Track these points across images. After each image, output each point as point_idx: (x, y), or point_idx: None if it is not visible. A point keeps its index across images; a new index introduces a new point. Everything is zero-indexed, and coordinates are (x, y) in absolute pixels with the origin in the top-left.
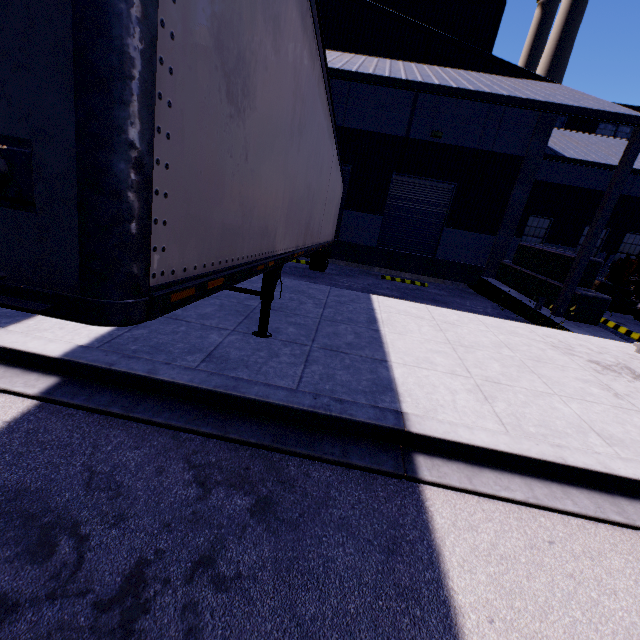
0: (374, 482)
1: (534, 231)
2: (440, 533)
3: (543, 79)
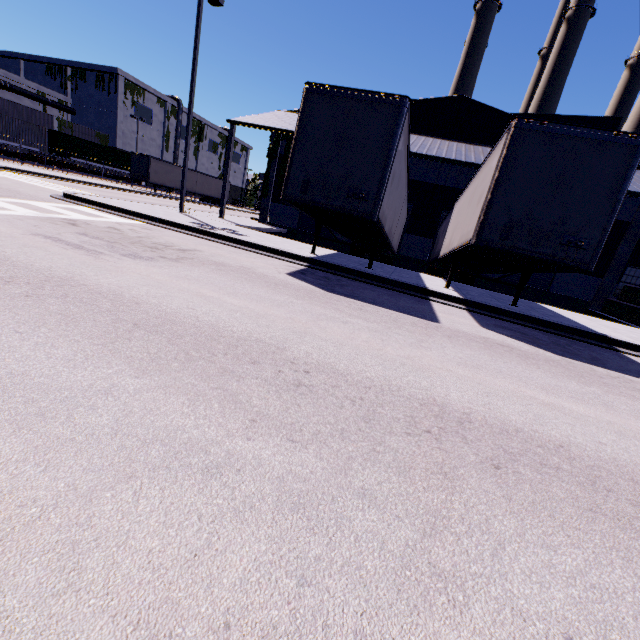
0: (602, 348)
1: (631, 279)
2: (634, 359)
3: None
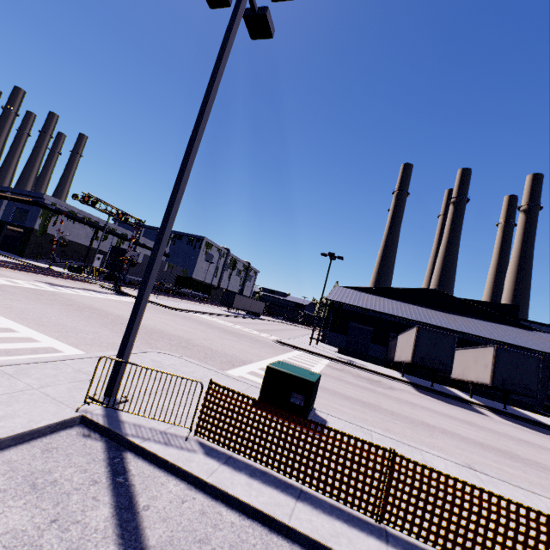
0: None
1: None
2: None
3: (541, 332)
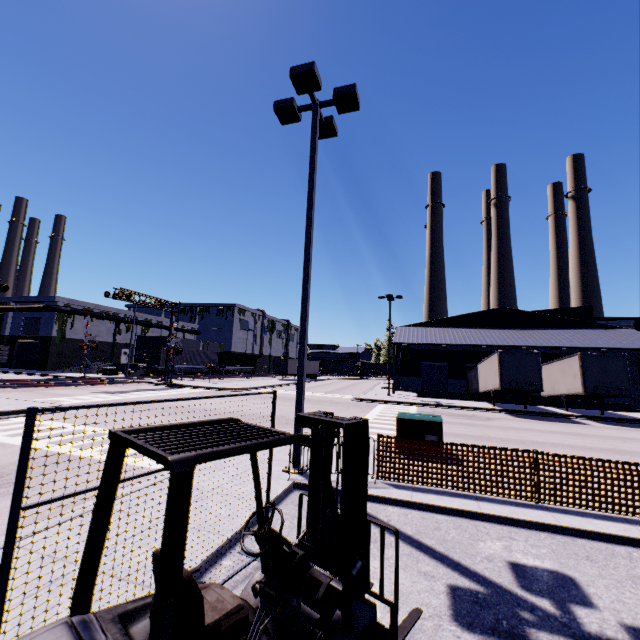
0: None
1: None
2: None
3: (621, 328)
